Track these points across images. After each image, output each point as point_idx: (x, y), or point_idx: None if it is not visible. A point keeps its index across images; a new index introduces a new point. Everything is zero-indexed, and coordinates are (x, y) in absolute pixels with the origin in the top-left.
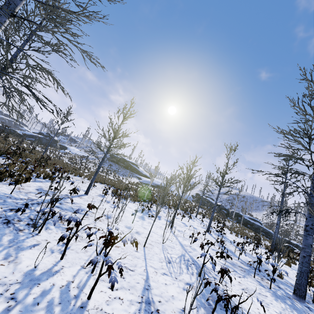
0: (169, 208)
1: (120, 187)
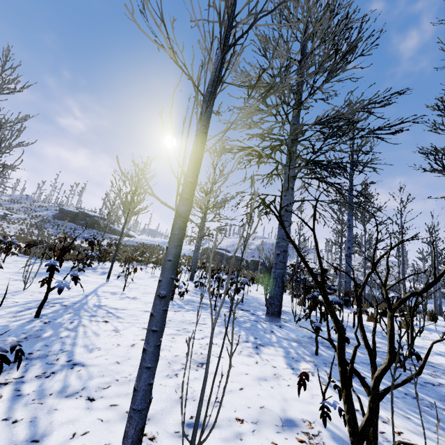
0: (145, 265)
1: None
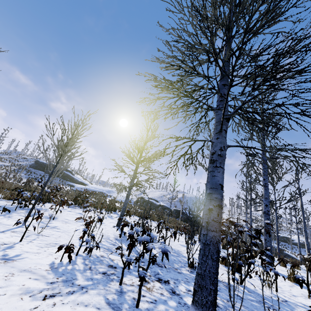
0: (84, 208)
1: (9, 187)
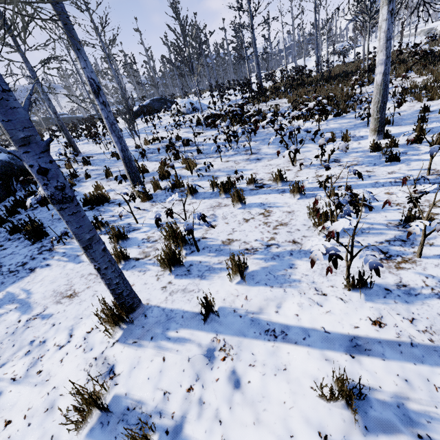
0: None
1: None
